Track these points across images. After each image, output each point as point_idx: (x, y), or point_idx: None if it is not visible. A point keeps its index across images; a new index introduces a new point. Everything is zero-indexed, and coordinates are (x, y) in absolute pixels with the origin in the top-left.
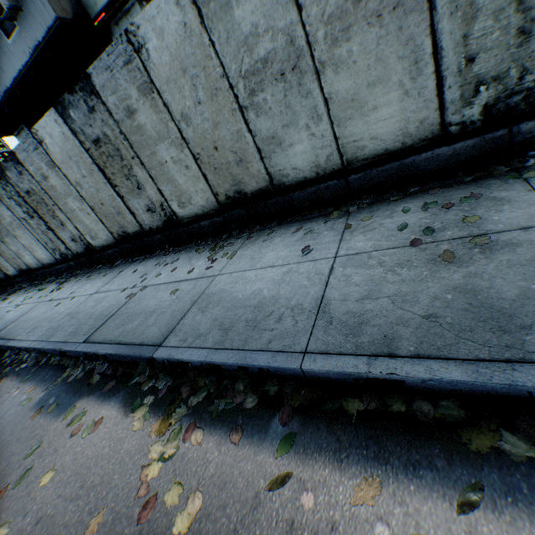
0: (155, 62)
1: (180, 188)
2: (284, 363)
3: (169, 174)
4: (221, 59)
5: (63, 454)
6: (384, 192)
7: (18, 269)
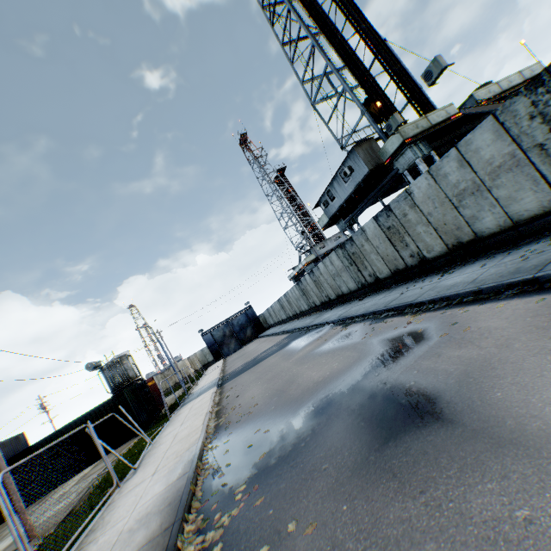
0: (416, 197)
1: (427, 244)
2: (452, 293)
3: (421, 238)
4: (444, 192)
5: (383, 326)
6: (539, 234)
7: (336, 295)
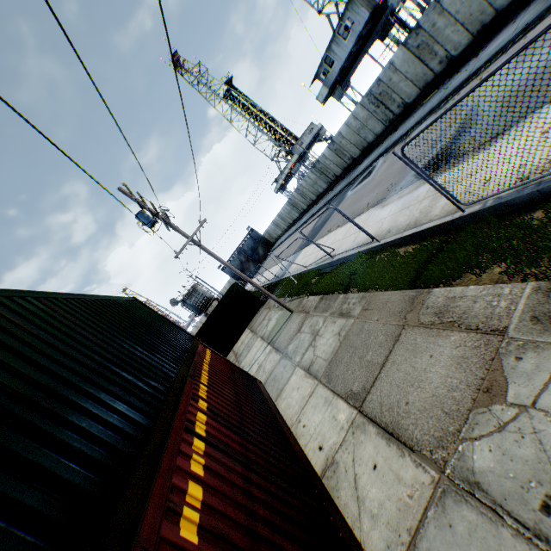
0: (444, 2)
1: (454, 43)
2: (504, 44)
3: (449, 40)
4: None
5: (453, 101)
6: None
7: (361, 150)
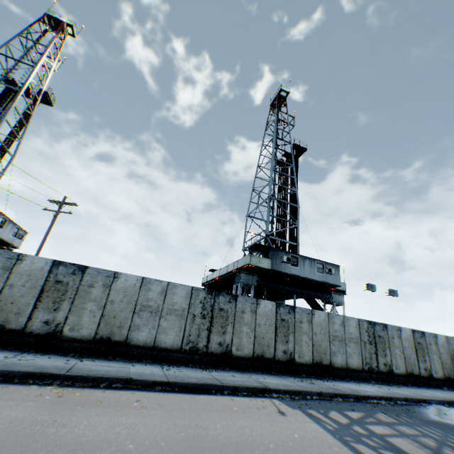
0: (437, 341)
1: (435, 367)
2: None
3: (433, 362)
4: (448, 349)
5: None
6: None
7: (315, 360)
